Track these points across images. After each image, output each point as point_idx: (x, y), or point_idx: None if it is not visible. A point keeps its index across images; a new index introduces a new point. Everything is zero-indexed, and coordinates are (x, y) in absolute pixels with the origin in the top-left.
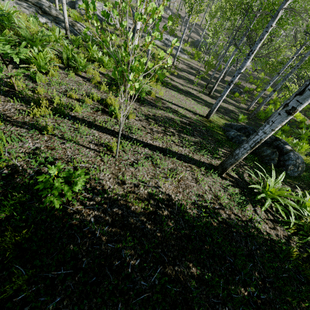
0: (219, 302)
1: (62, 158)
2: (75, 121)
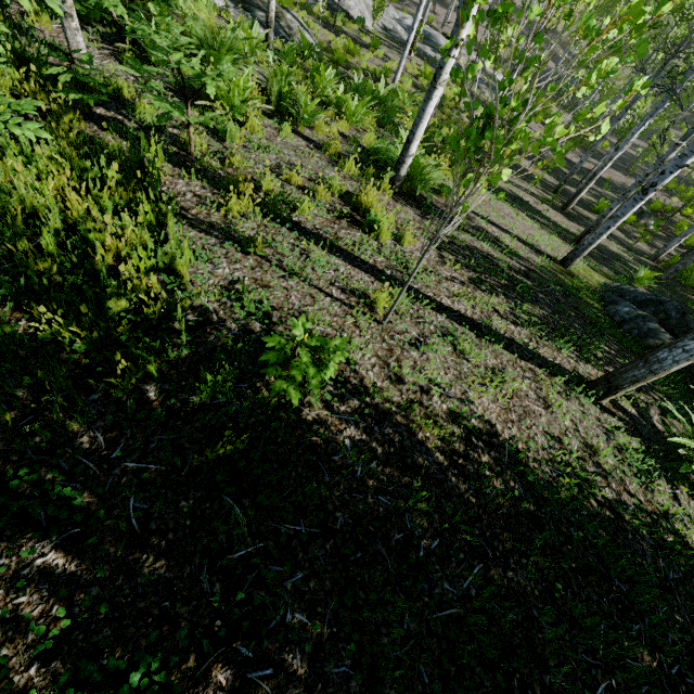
0: (598, 664)
1: (283, 308)
2: (301, 234)
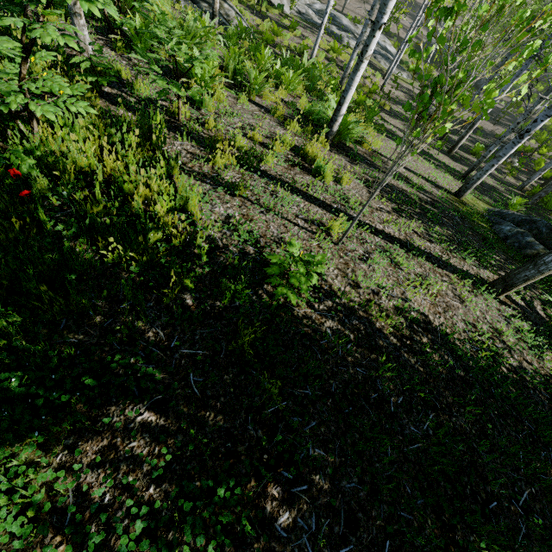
0: (521, 478)
1: (266, 236)
2: (268, 179)
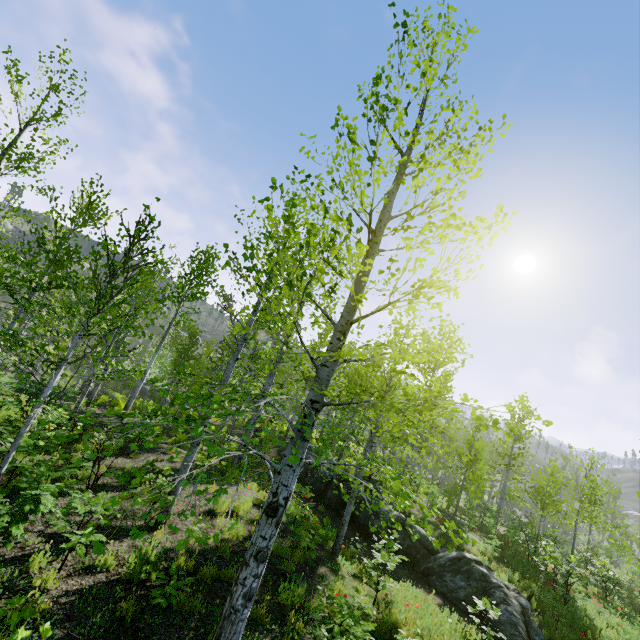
0: None
1: None
2: None
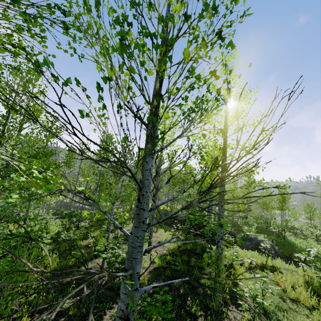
0: None
1: None
2: None
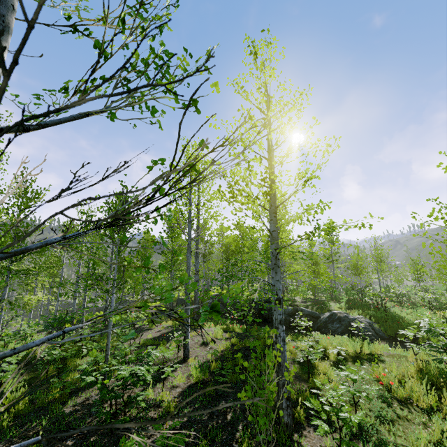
0: None
1: None
2: None
